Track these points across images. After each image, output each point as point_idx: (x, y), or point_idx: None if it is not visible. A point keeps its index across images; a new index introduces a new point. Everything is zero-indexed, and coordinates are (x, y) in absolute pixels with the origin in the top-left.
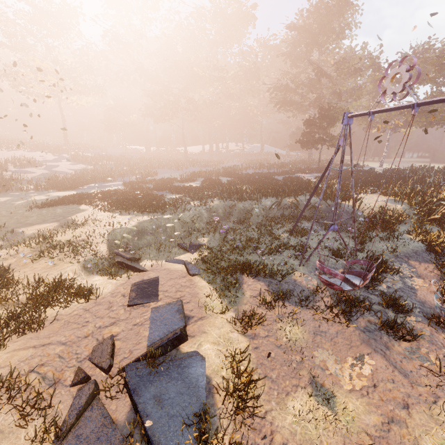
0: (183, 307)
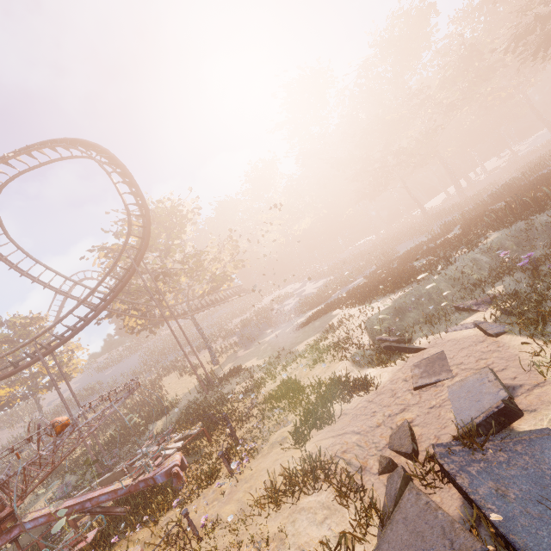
0: (497, 377)
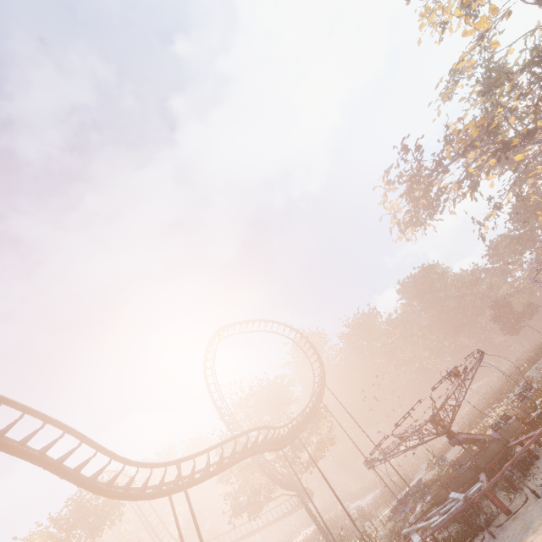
0: None
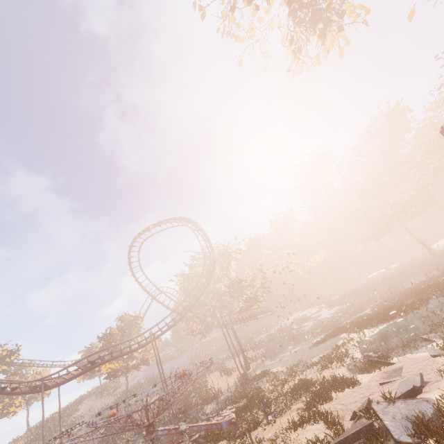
0: (423, 378)
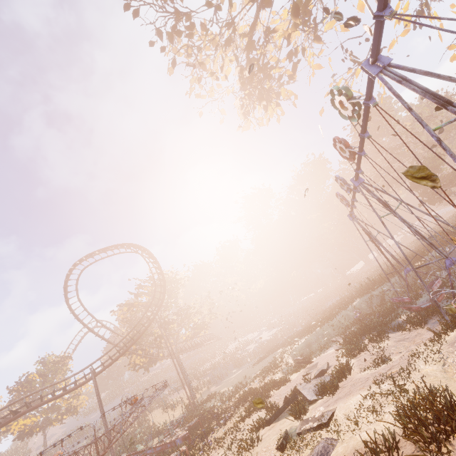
0: (329, 364)
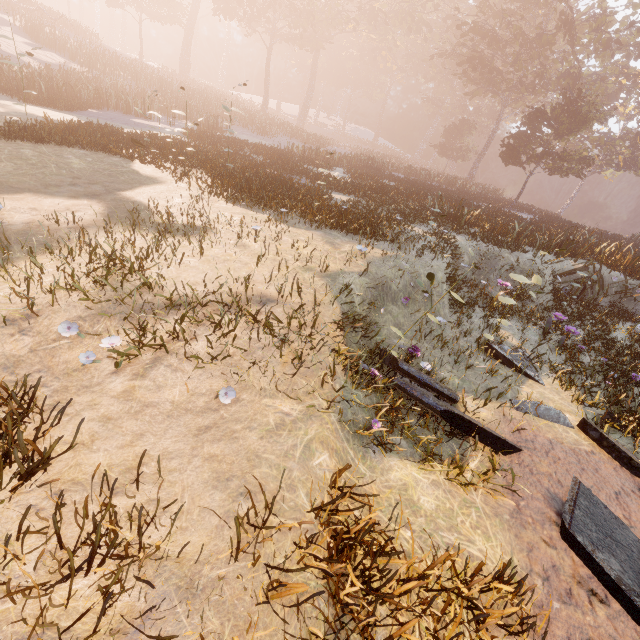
0: None
